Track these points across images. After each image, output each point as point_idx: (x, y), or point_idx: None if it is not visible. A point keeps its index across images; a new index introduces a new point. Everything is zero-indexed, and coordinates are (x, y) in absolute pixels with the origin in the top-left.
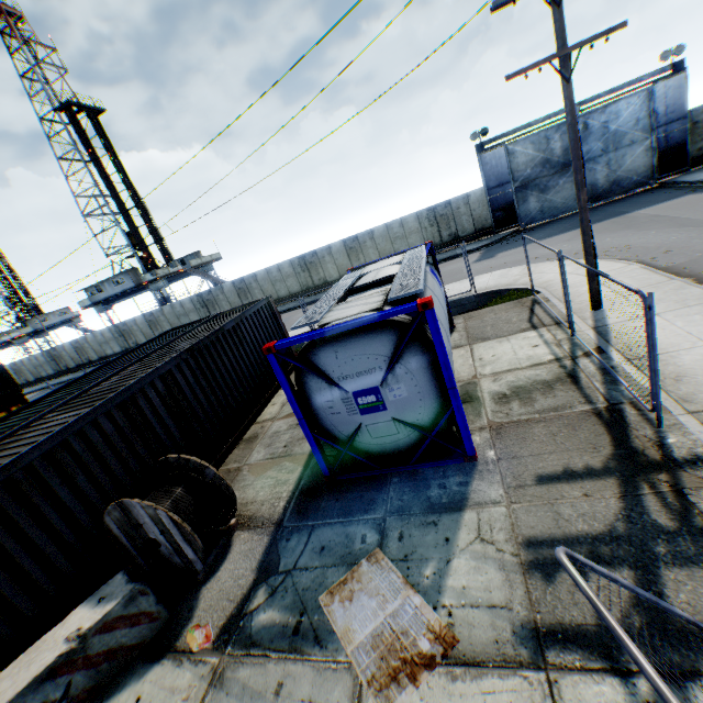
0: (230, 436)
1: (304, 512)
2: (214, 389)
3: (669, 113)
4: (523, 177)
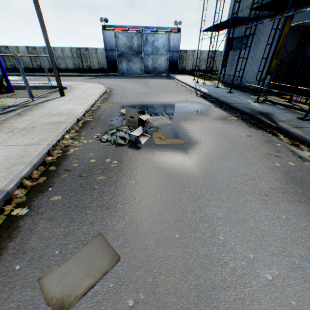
0: None
1: None
2: None
3: (174, 48)
4: (121, 51)
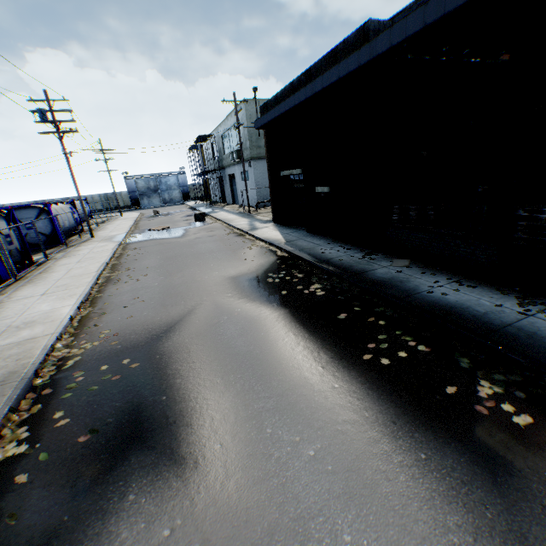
0: None
1: None
2: None
3: (184, 184)
4: (142, 191)
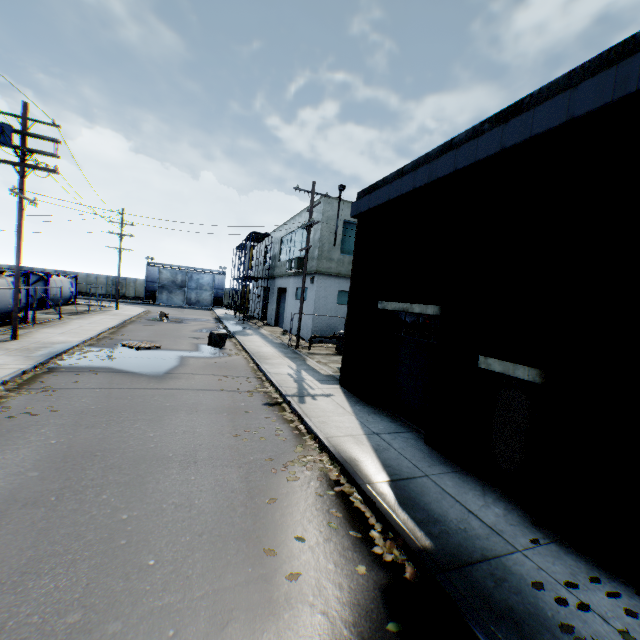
0: None
1: None
2: None
3: (219, 286)
4: (164, 283)
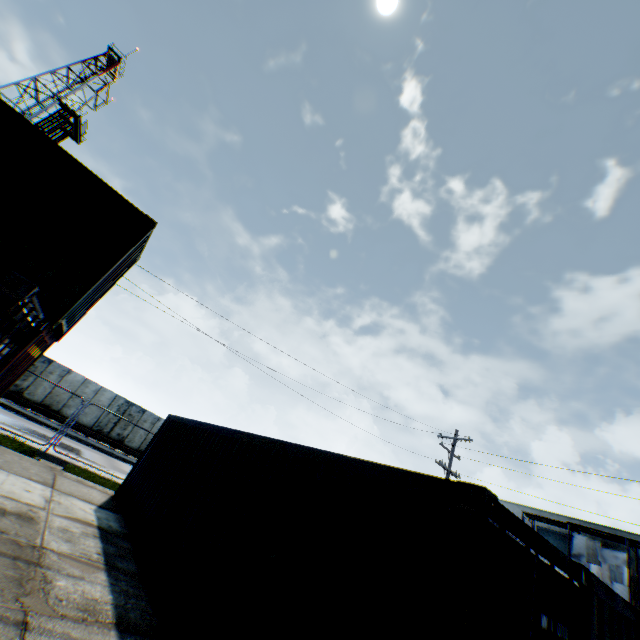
0: None
1: None
2: None
3: None
4: None
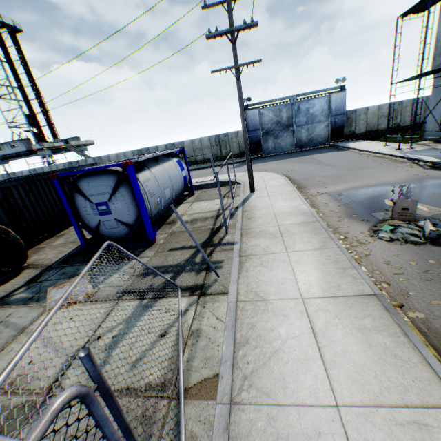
0: (47, 232)
1: (65, 262)
2: (41, 204)
3: (337, 110)
4: (267, 128)
